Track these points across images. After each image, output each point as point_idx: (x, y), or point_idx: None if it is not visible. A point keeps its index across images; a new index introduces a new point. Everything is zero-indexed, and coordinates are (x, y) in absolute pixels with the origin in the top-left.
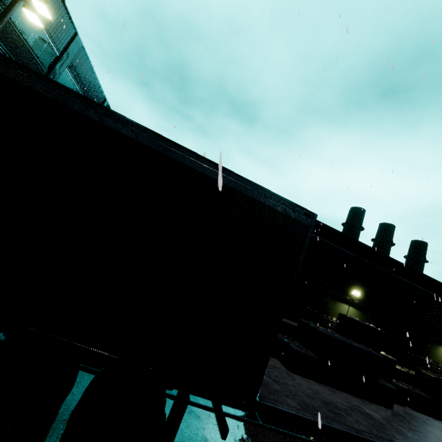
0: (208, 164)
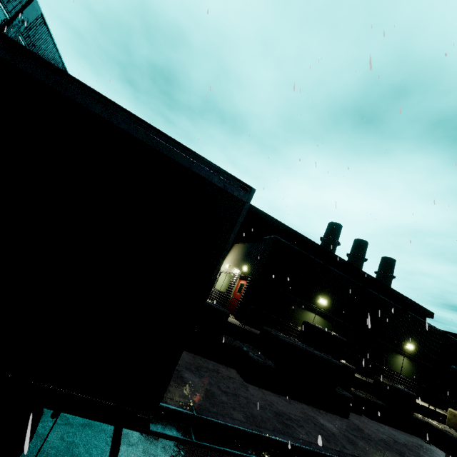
0: (118, 112)
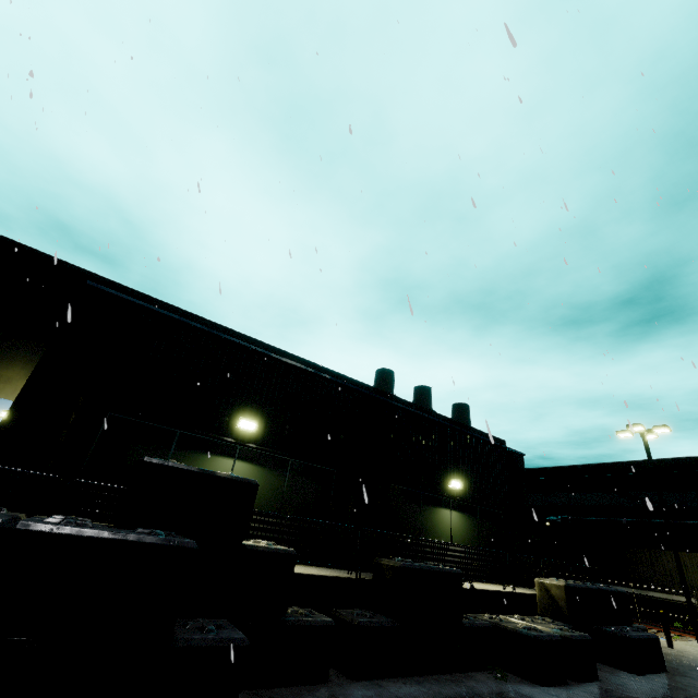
0: None
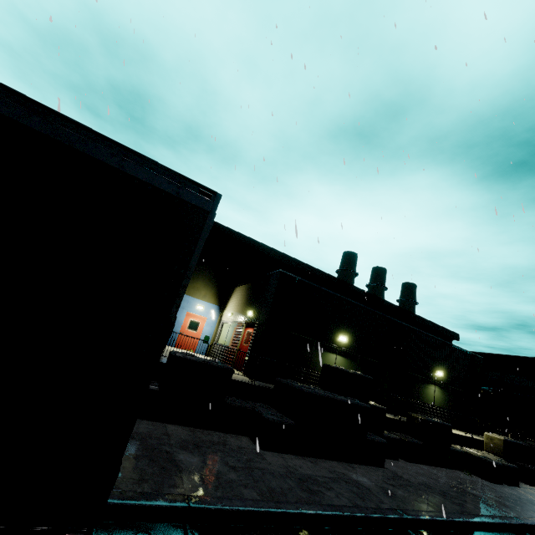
0: None
